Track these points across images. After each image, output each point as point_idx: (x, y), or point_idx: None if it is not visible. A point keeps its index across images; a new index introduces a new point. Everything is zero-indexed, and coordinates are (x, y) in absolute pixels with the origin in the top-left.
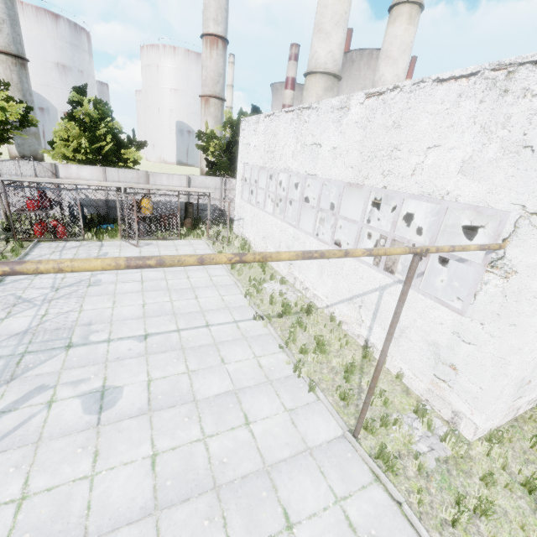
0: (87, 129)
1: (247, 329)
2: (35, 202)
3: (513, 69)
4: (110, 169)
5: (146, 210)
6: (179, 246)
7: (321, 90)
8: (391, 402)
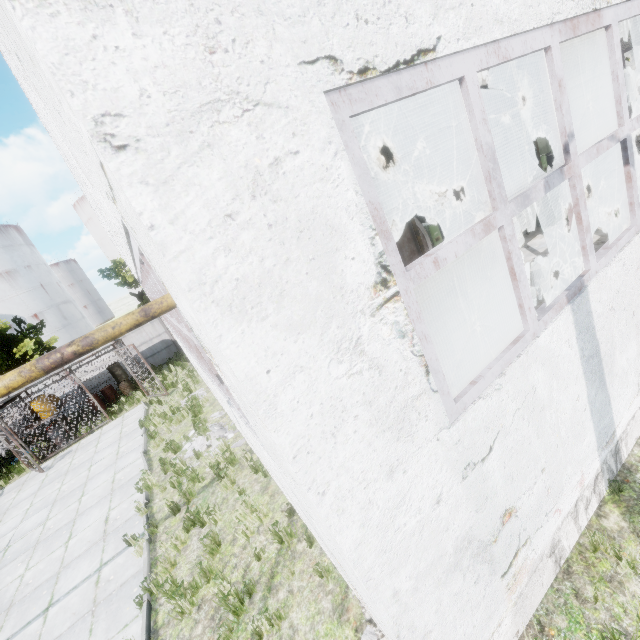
0: None
1: (110, 577)
2: None
3: None
4: None
5: (43, 414)
6: (105, 434)
7: None
8: None
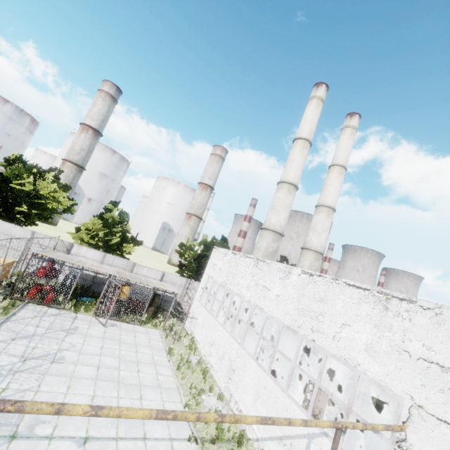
0: (107, 225)
1: None
2: (45, 271)
3: (389, 297)
4: (109, 255)
5: (124, 295)
6: (138, 332)
7: (270, 240)
8: None
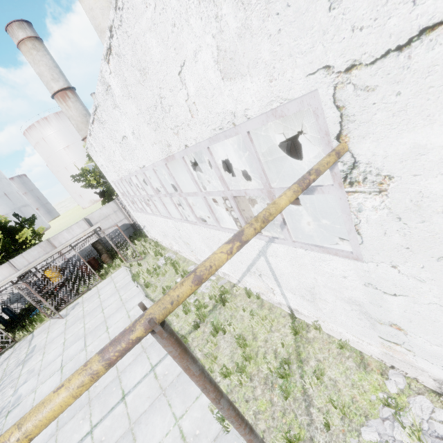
0: None
1: (165, 373)
2: None
3: None
4: (14, 260)
5: (54, 279)
6: (102, 289)
7: None
8: (349, 414)
